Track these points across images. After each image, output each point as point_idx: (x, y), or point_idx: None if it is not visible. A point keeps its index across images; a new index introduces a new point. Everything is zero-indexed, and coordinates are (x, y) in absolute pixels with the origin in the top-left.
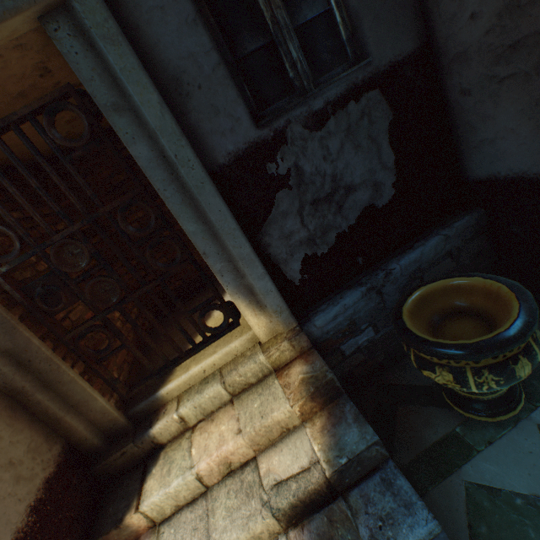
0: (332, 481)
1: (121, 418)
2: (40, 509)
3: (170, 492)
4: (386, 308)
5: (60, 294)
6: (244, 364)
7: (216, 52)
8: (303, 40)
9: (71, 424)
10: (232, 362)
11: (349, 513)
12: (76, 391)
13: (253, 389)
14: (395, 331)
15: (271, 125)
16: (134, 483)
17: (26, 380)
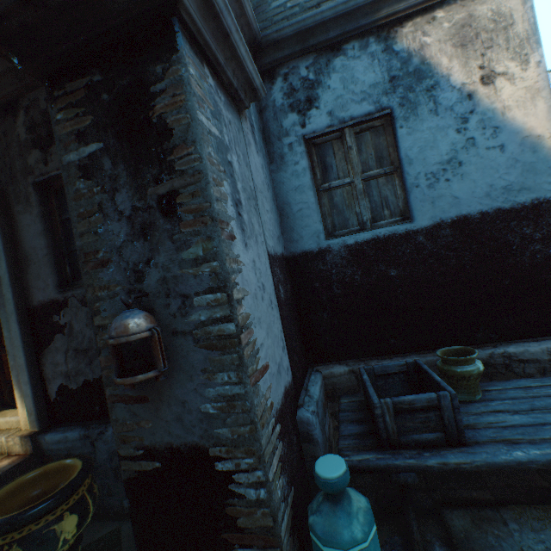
0: None
1: None
2: None
3: None
4: (97, 461)
5: None
6: None
7: (48, 249)
8: None
9: None
10: (5, 430)
11: None
12: None
13: None
14: (101, 487)
15: (66, 293)
16: None
17: None
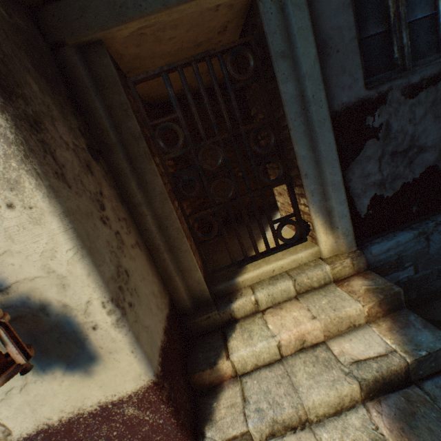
0: (409, 368)
1: (207, 290)
2: (167, 334)
3: (255, 351)
4: (429, 253)
5: (193, 184)
6: (311, 270)
7: (355, 29)
8: (409, 32)
9: (177, 284)
10: (297, 268)
11: (428, 397)
12: (186, 260)
13: (315, 292)
14: (430, 275)
15: (376, 88)
16: (217, 341)
17: (161, 241)
